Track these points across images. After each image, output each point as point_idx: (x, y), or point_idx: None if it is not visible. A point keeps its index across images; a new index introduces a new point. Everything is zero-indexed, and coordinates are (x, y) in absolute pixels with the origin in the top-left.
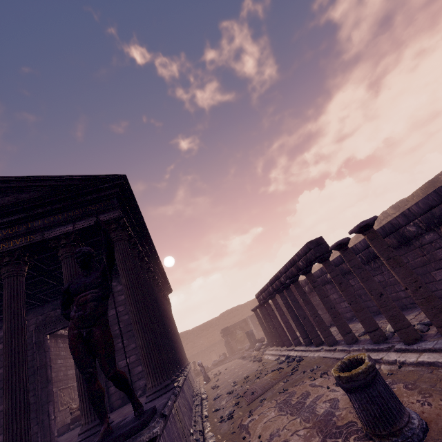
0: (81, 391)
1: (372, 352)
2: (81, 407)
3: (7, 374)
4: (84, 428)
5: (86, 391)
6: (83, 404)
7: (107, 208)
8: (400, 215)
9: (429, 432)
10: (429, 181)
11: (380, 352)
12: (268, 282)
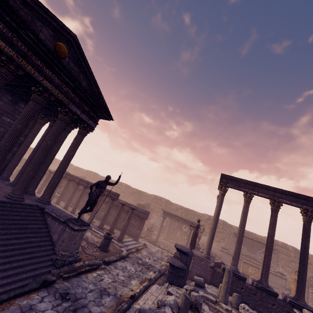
0: (26, 182)
1: (96, 230)
2: (21, 187)
3: (5, 150)
4: (18, 196)
5: (83, 210)
6: (23, 187)
7: (95, 121)
8: (135, 207)
9: (109, 251)
10: (141, 191)
11: (99, 231)
12: (80, 178)
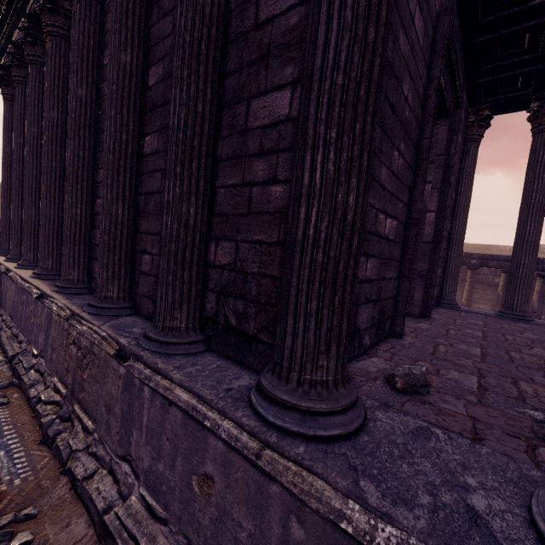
0: None
1: None
2: None
3: None
4: None
5: None
6: None
7: None
8: None
9: None
10: (485, 245)
11: None
12: (480, 255)
